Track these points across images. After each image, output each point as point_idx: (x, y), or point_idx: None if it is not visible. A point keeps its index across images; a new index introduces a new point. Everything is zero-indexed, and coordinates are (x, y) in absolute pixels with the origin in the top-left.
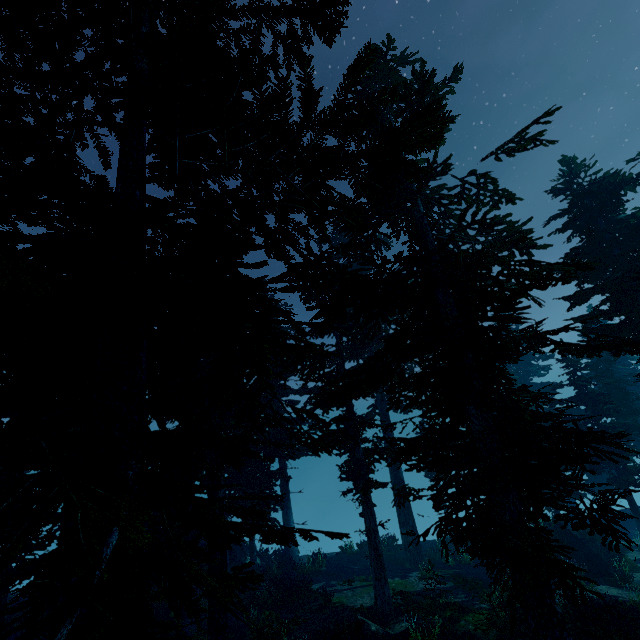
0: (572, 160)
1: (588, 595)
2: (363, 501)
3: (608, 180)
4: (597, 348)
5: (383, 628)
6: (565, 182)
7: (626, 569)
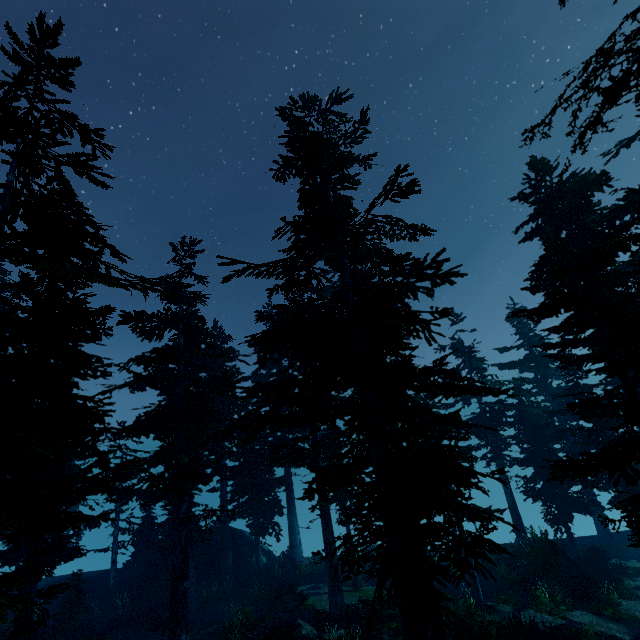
0: (539, 161)
1: (534, 621)
2: (320, 515)
3: (577, 180)
4: (448, 393)
5: (321, 633)
6: (531, 186)
7: (615, 596)
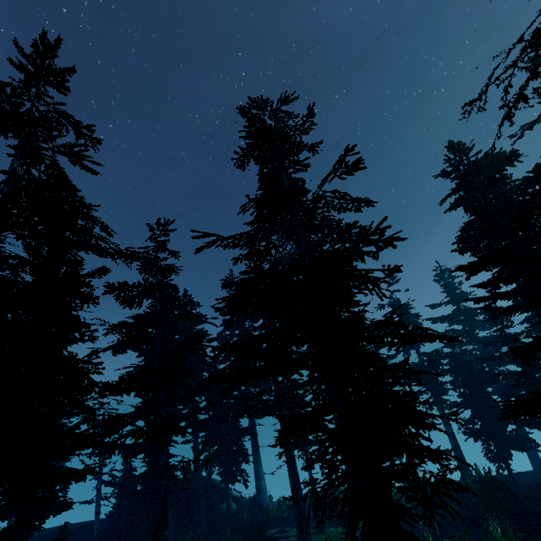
0: (456, 145)
1: None
2: (286, 461)
3: (490, 158)
4: (405, 342)
5: None
6: (451, 165)
7: None
